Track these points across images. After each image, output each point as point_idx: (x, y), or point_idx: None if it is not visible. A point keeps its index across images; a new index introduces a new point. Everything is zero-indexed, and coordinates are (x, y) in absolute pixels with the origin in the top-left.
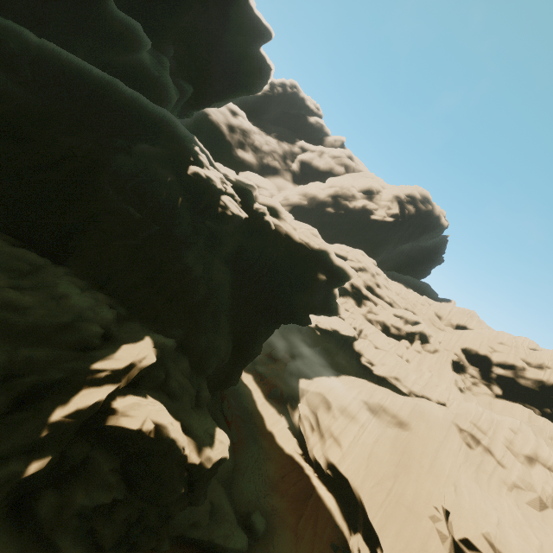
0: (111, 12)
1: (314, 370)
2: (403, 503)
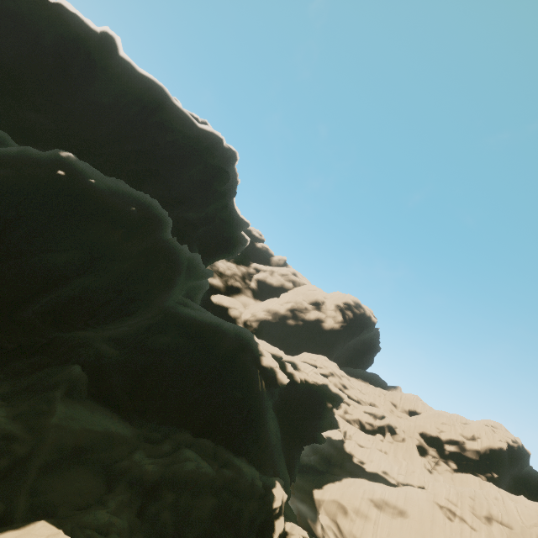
0: (202, 271)
1: (319, 478)
2: None
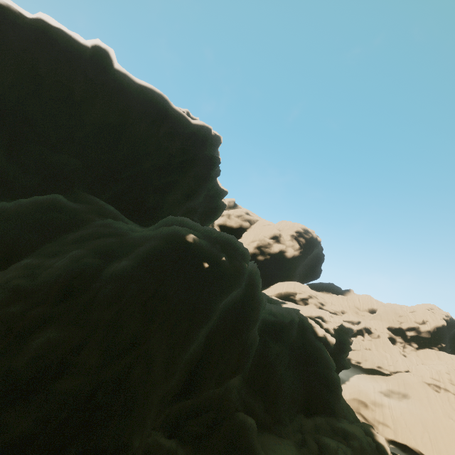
0: None
1: None
2: (439, 441)
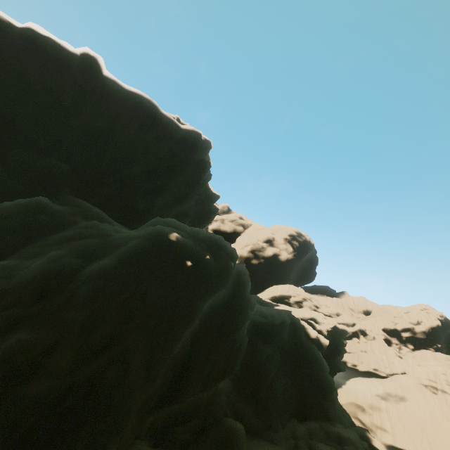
0: None
1: None
2: (439, 445)
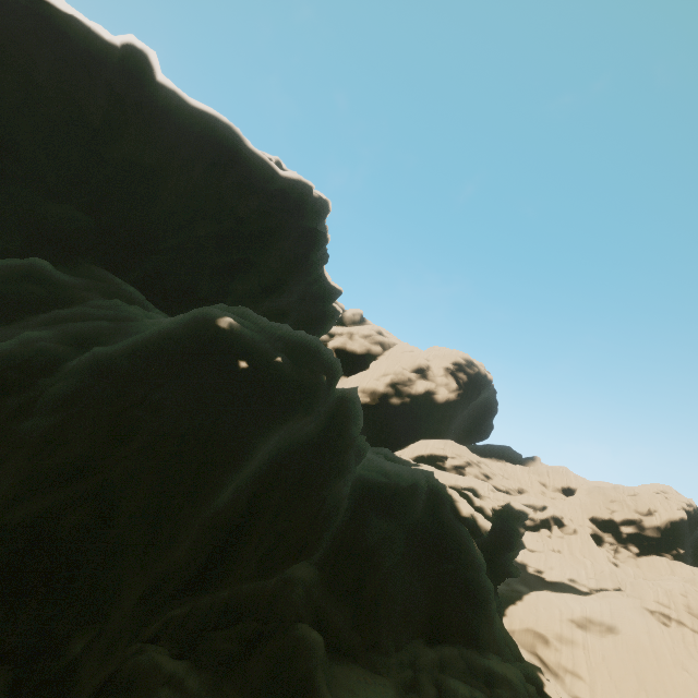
0: None
1: None
2: None
